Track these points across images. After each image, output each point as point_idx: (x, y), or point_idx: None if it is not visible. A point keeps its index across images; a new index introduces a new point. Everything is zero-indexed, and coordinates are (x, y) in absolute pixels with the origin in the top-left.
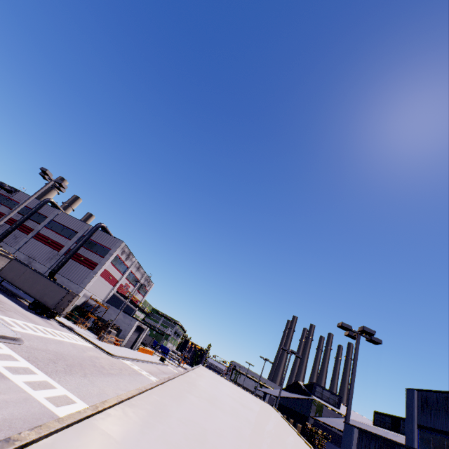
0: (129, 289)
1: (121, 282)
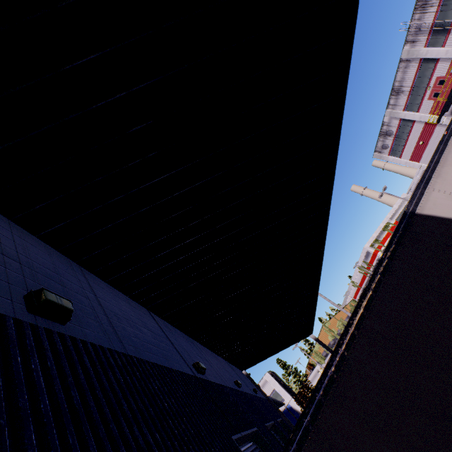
0: (444, 74)
1: (427, 117)
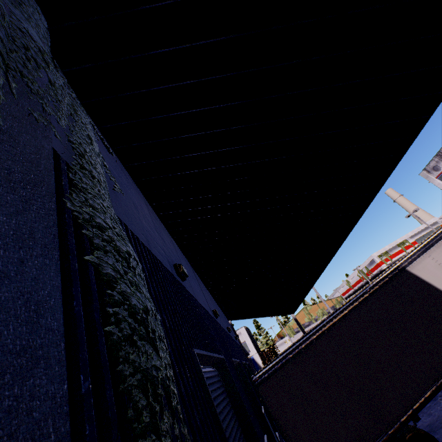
0: None
1: None
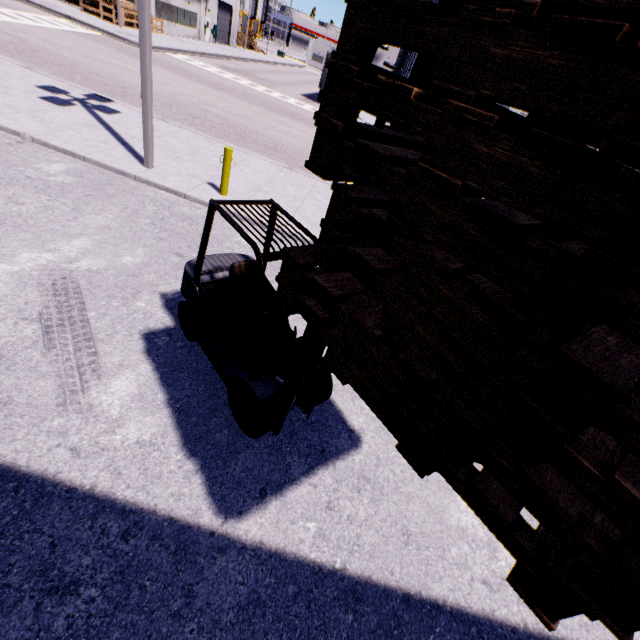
0: None
1: None
